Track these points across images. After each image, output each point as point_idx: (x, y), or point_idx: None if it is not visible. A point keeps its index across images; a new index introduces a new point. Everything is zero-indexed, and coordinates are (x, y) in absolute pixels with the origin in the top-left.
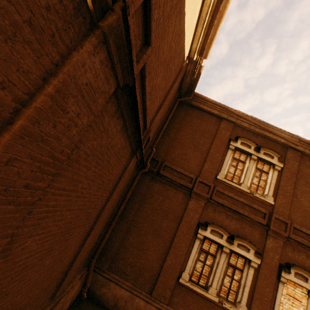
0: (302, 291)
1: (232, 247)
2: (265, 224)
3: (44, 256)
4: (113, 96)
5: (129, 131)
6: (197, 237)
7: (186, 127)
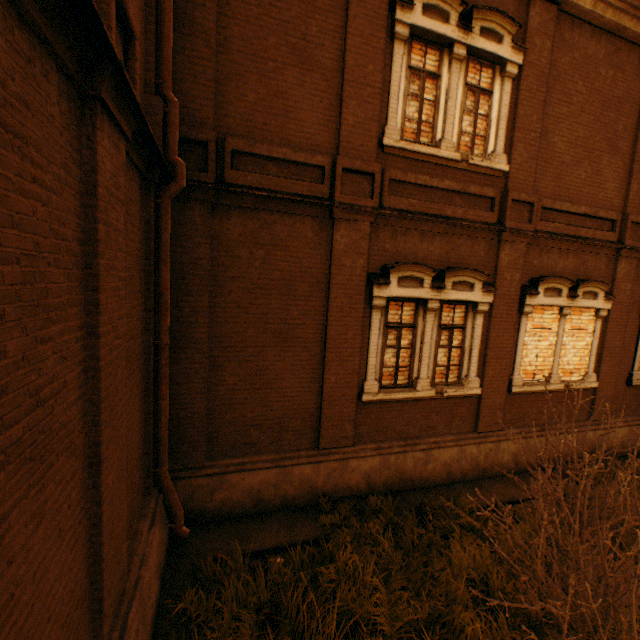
0: (551, 313)
1: (443, 296)
2: (496, 222)
3: None
4: None
5: None
6: (373, 306)
7: None
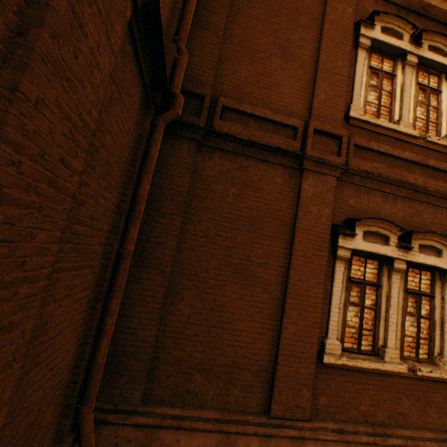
0: None
1: (410, 257)
2: None
3: None
4: None
5: None
6: (337, 256)
7: (251, 5)
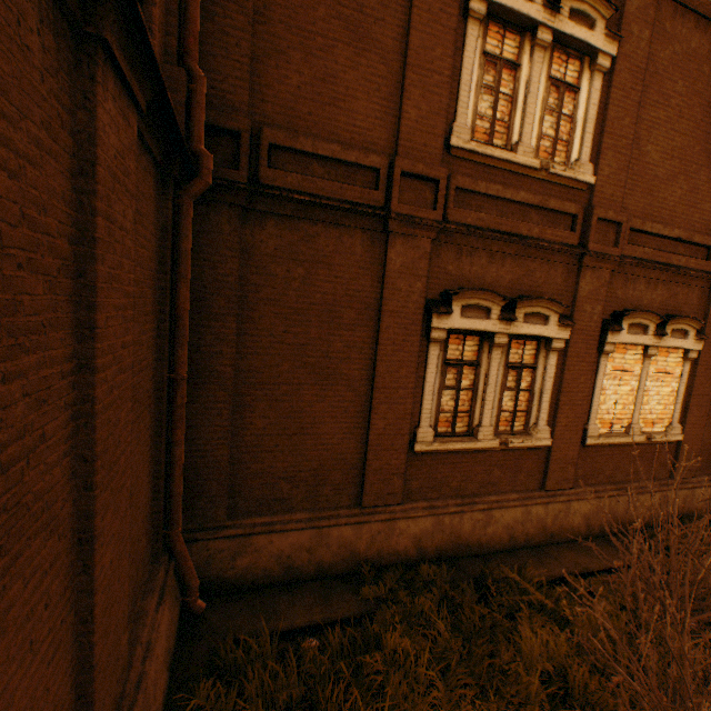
0: (634, 353)
1: (513, 329)
2: (577, 244)
3: None
4: None
5: None
6: (431, 339)
7: None
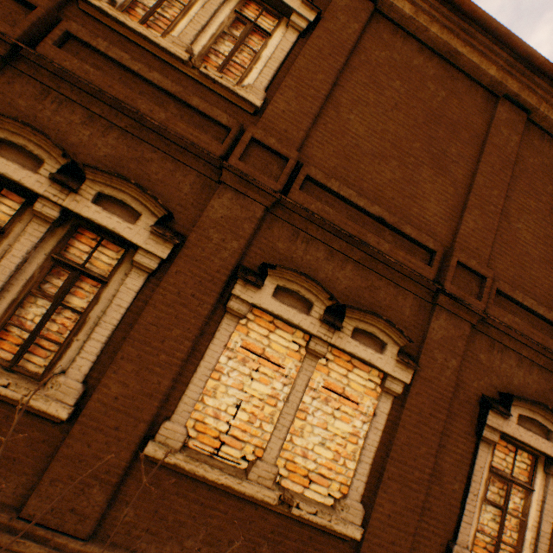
0: (293, 341)
1: (71, 203)
2: (220, 156)
3: None
4: None
5: None
6: None
7: None
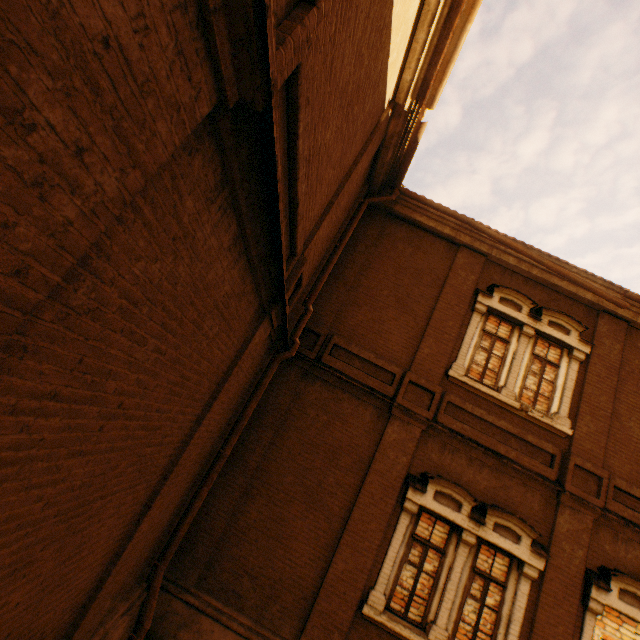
0: (635, 631)
1: (482, 532)
2: (554, 479)
3: (2, 585)
4: (208, 138)
5: (253, 251)
6: (404, 507)
7: (382, 262)
